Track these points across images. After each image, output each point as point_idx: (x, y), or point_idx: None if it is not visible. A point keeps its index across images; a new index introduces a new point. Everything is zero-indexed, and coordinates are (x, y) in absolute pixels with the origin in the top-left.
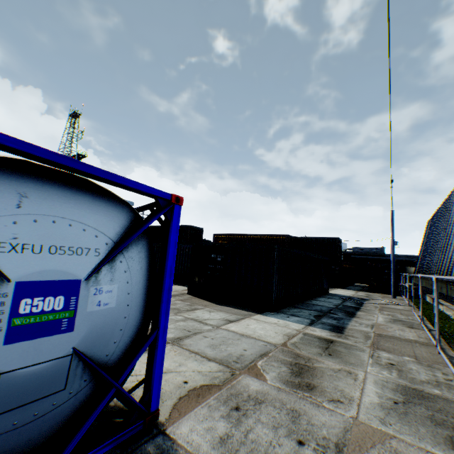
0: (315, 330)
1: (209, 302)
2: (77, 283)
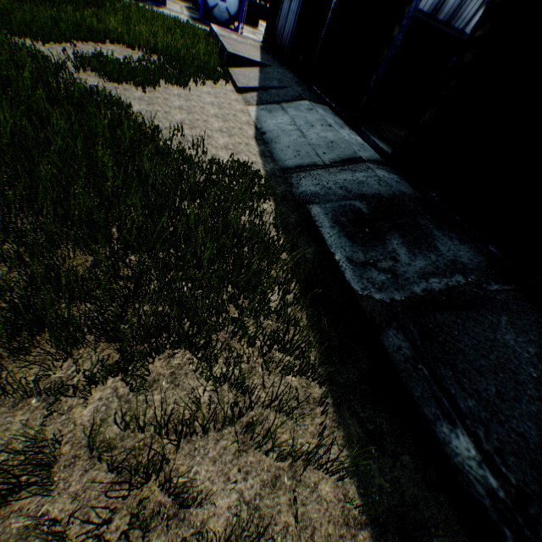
0: None
1: None
2: None
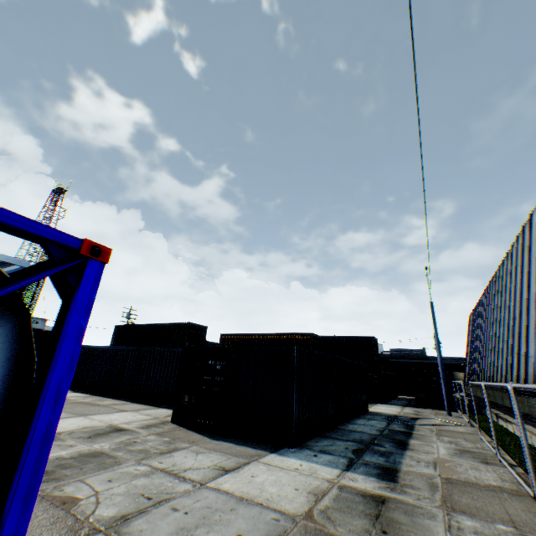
0: (356, 479)
1: (200, 435)
2: None
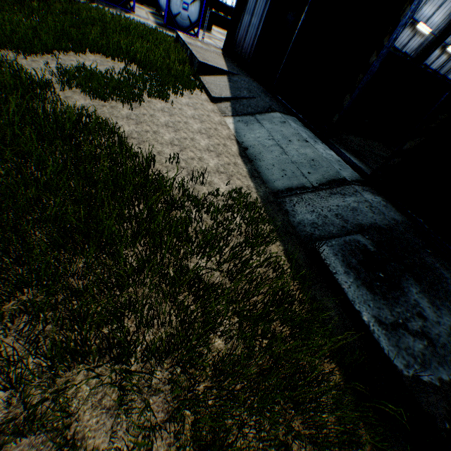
0: None
1: None
2: (189, 5)
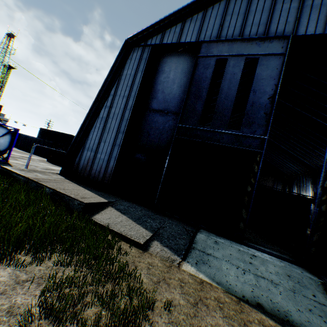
0: None
1: (51, 163)
2: None
